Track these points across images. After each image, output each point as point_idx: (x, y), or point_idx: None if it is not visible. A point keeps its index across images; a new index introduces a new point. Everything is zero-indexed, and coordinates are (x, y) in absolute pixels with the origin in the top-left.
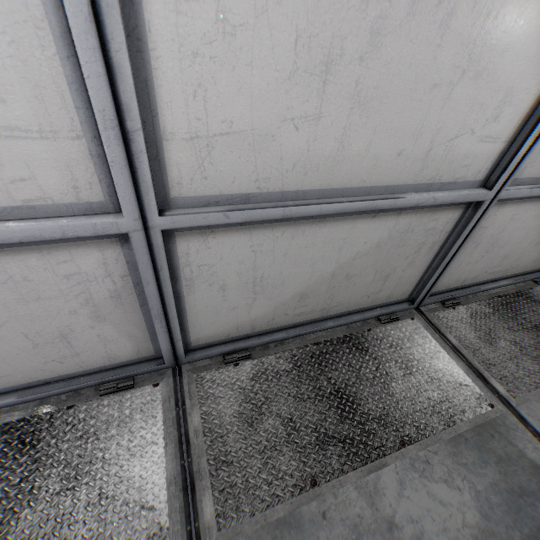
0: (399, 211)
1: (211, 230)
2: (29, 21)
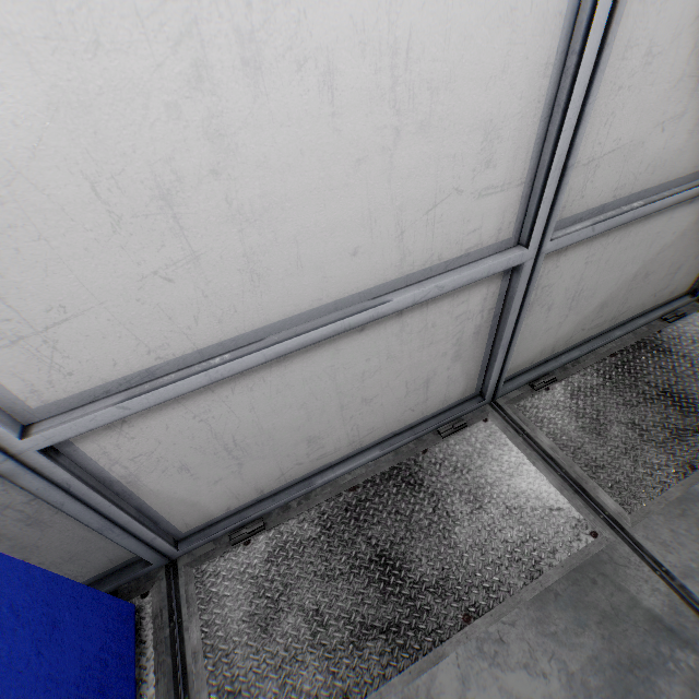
0: None
1: (565, 248)
2: (536, 98)
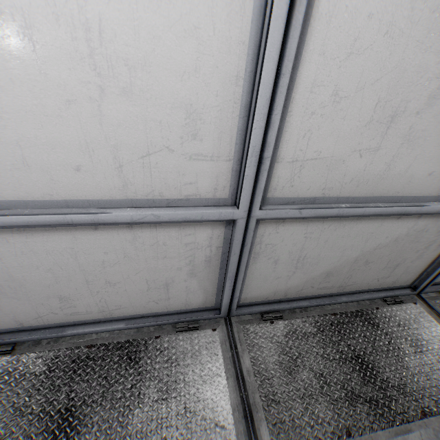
0: (419, 215)
1: (283, 220)
2: (232, 99)
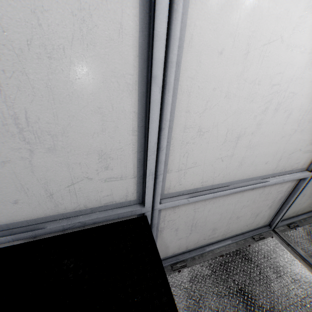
0: None
1: None
2: None
